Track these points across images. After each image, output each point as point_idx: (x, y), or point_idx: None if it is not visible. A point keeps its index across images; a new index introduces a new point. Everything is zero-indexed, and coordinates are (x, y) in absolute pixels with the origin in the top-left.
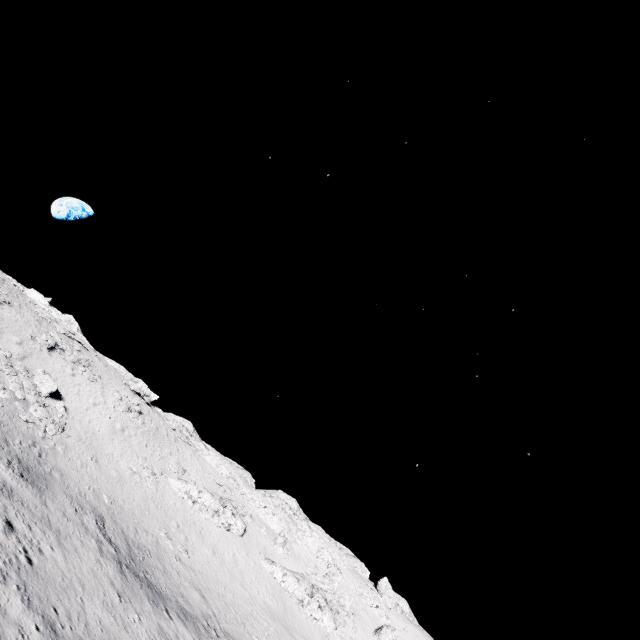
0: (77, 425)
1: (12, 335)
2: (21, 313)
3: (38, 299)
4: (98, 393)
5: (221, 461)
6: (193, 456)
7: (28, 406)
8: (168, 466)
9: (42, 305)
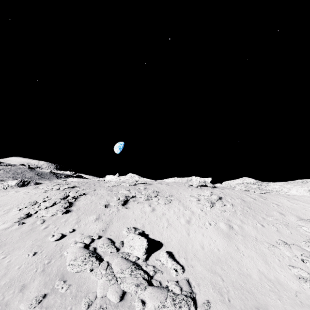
0: (197, 267)
1: (89, 217)
2: (95, 194)
3: (111, 178)
4: (181, 209)
5: (304, 187)
6: (290, 200)
7: (132, 303)
8: (303, 231)
9: (114, 179)
